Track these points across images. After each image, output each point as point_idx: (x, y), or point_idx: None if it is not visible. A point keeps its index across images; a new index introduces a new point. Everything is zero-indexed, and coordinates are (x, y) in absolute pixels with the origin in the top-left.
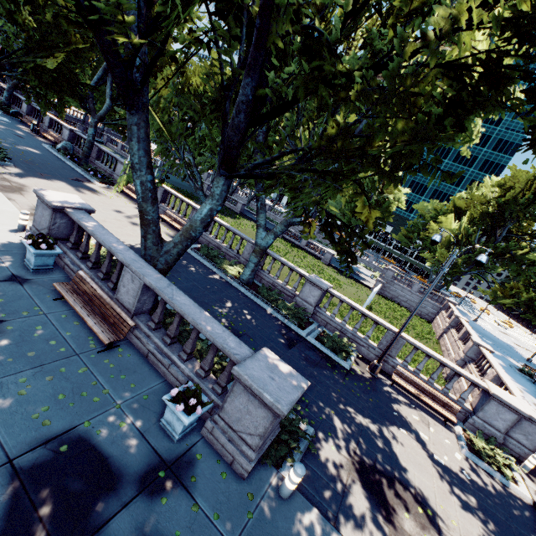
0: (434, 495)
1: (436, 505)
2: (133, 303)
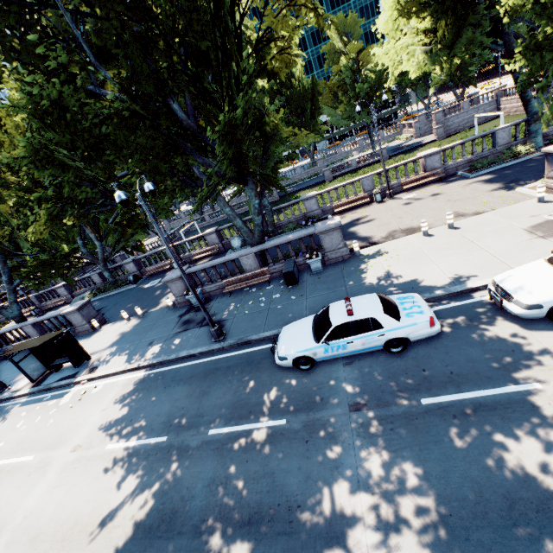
0: None
1: None
2: None
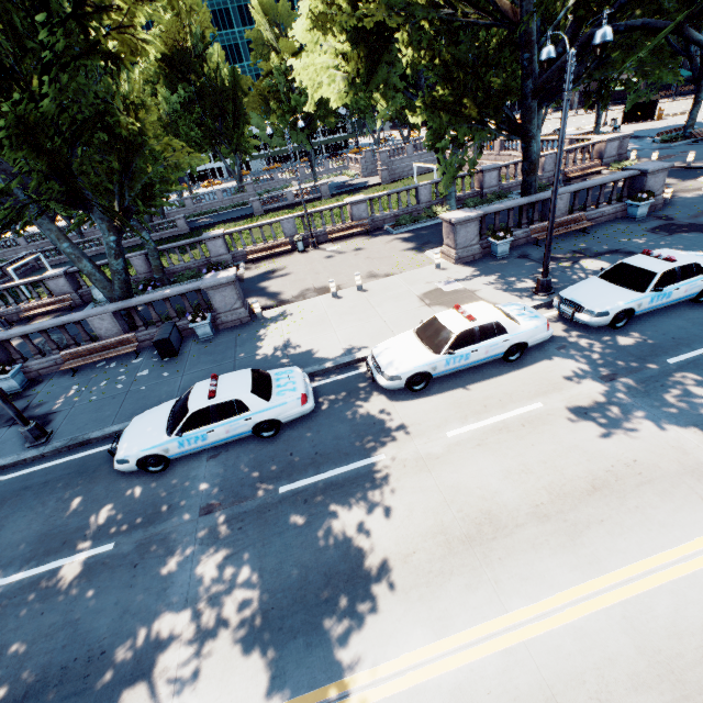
0: None
1: None
2: (565, 211)
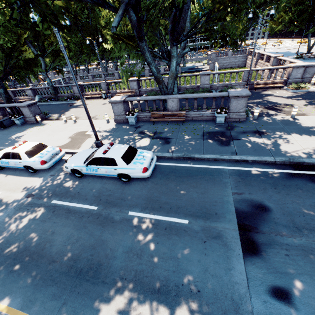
0: (289, 103)
1: (291, 104)
2: (177, 108)
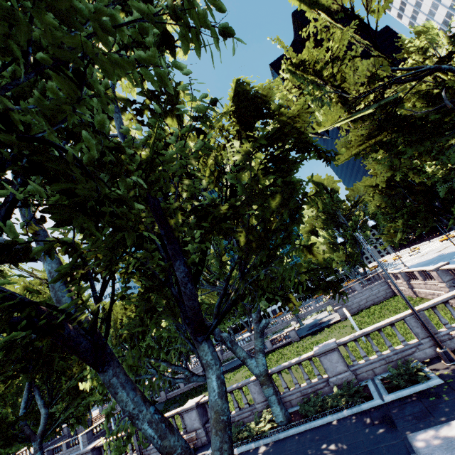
0: None
1: None
2: None
